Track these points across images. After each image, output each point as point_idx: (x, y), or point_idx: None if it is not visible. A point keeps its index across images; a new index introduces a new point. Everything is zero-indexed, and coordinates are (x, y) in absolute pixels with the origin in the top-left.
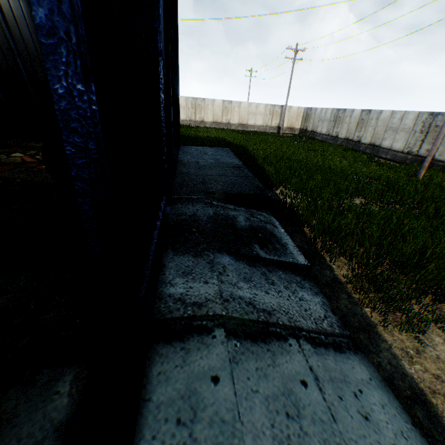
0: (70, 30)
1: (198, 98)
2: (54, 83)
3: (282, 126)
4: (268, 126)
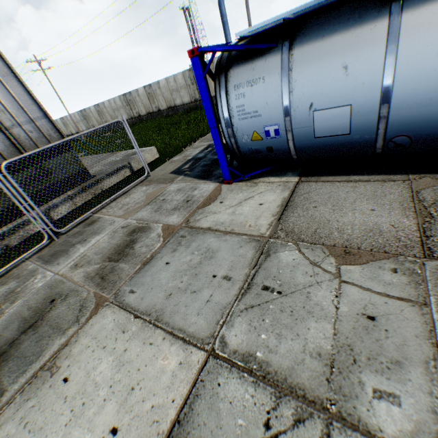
0: None
1: None
2: None
3: None
4: None
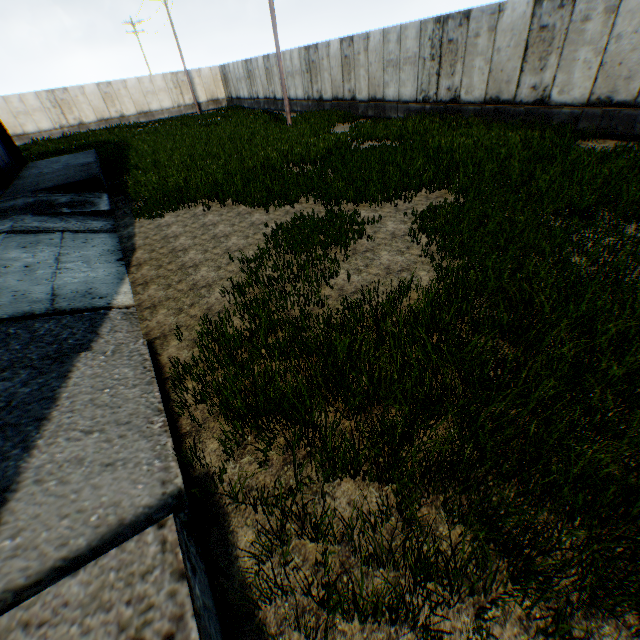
0: None
1: (56, 90)
2: None
3: (195, 102)
4: (181, 107)
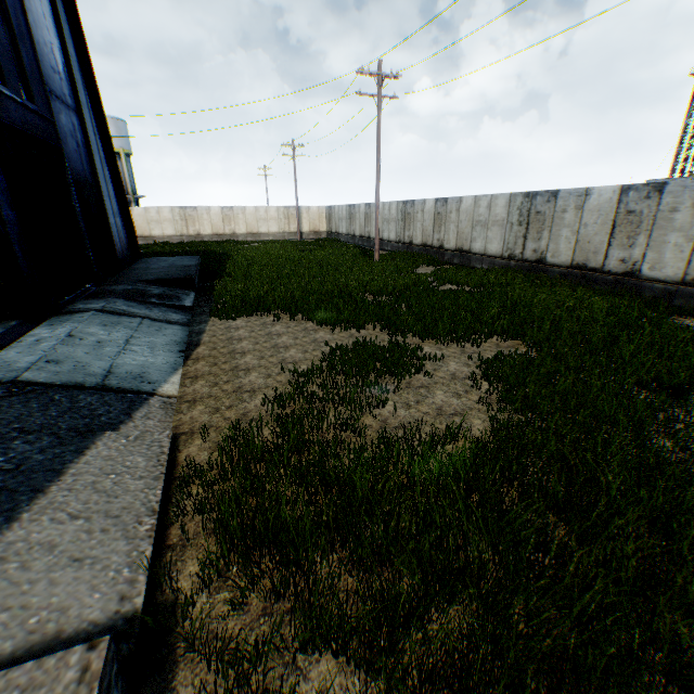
0: (7, 200)
1: (188, 207)
2: (4, 213)
3: (298, 231)
4: (286, 233)
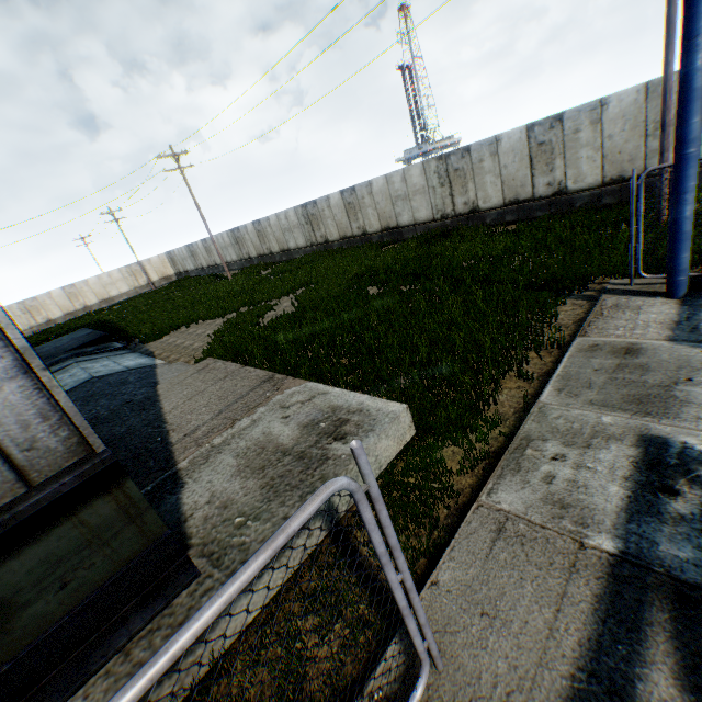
0: None
1: (27, 299)
2: None
3: (151, 282)
4: (138, 288)
